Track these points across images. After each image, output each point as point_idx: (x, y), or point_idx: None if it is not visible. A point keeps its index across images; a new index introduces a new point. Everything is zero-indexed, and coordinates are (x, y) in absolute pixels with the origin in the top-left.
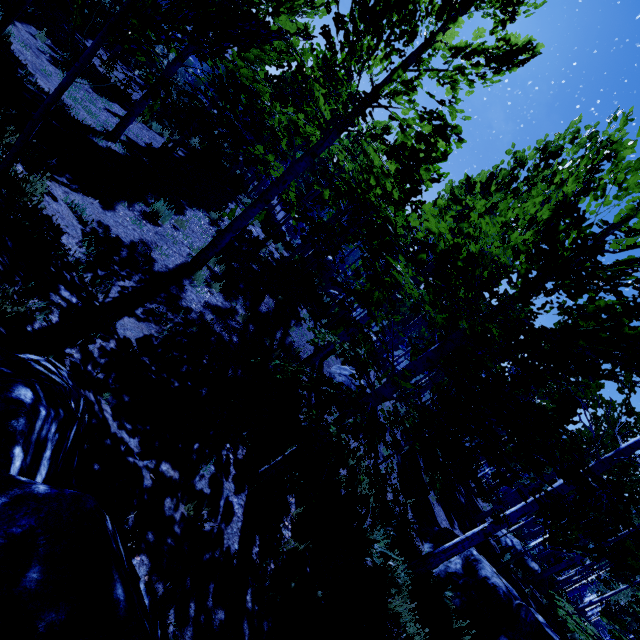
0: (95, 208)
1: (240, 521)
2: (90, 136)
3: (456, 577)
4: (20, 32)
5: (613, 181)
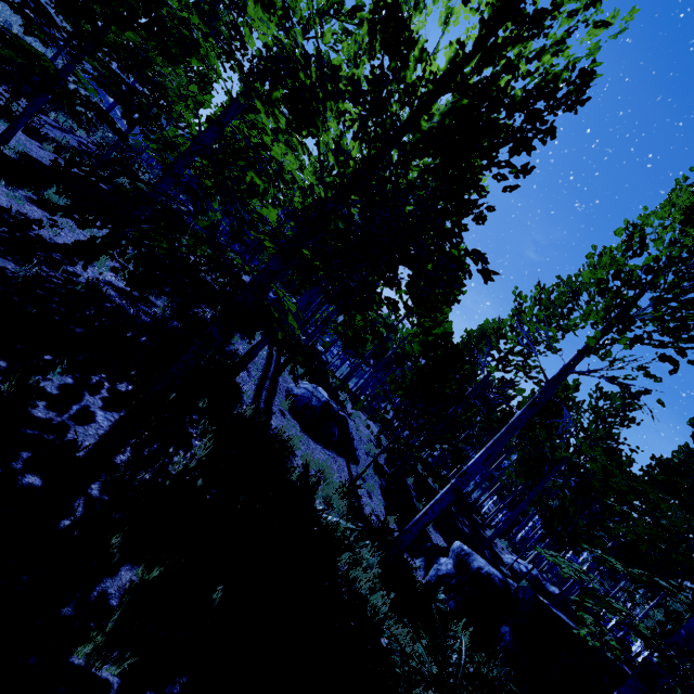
0: None
1: (103, 430)
2: None
3: (448, 578)
4: None
5: None
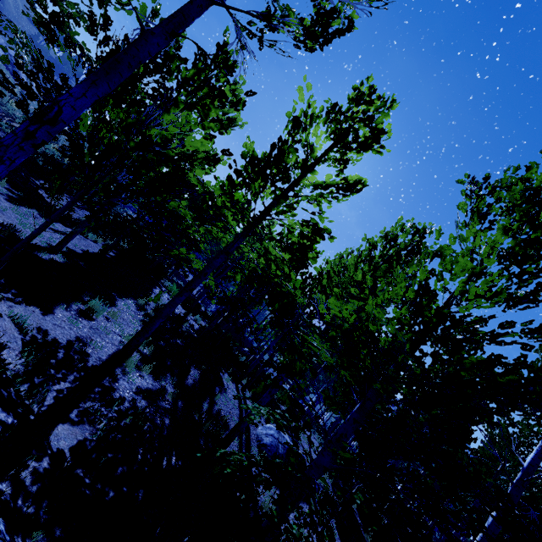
0: (36, 315)
1: None
2: (35, 252)
3: None
4: None
5: (445, 269)
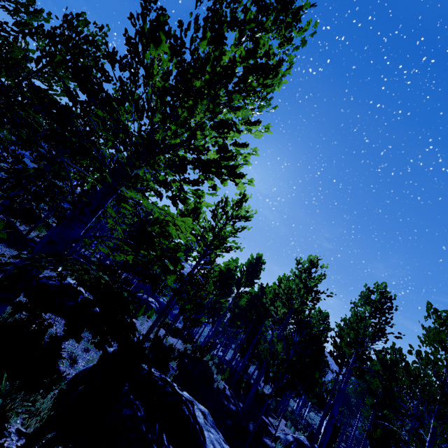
0: None
1: None
2: None
3: (80, 373)
4: None
5: None
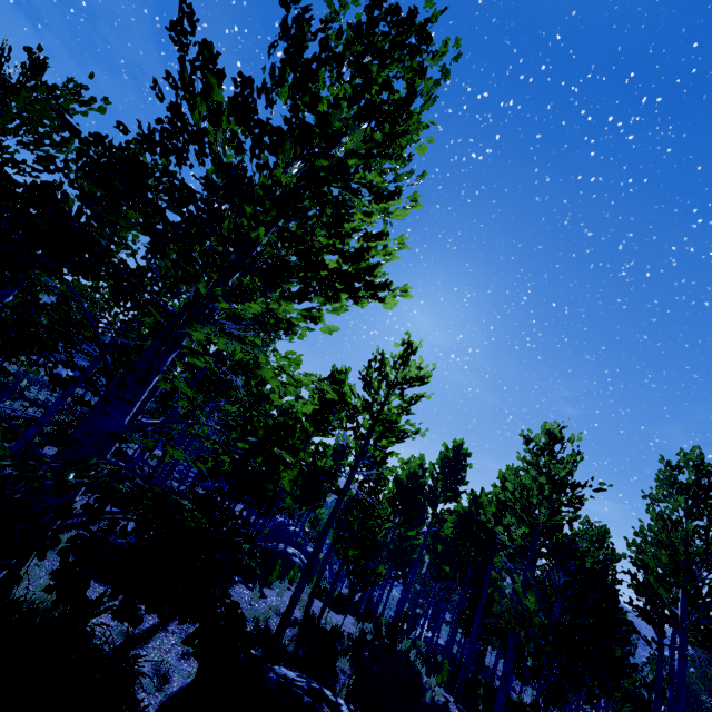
0: None
1: None
2: None
3: (169, 701)
4: None
5: None
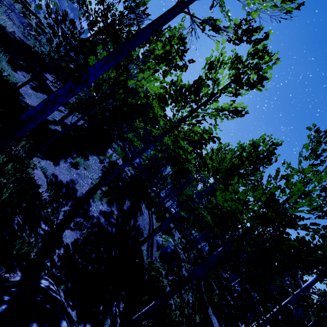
0: (51, 166)
1: None
2: (47, 124)
3: None
4: (19, 75)
5: (287, 187)
